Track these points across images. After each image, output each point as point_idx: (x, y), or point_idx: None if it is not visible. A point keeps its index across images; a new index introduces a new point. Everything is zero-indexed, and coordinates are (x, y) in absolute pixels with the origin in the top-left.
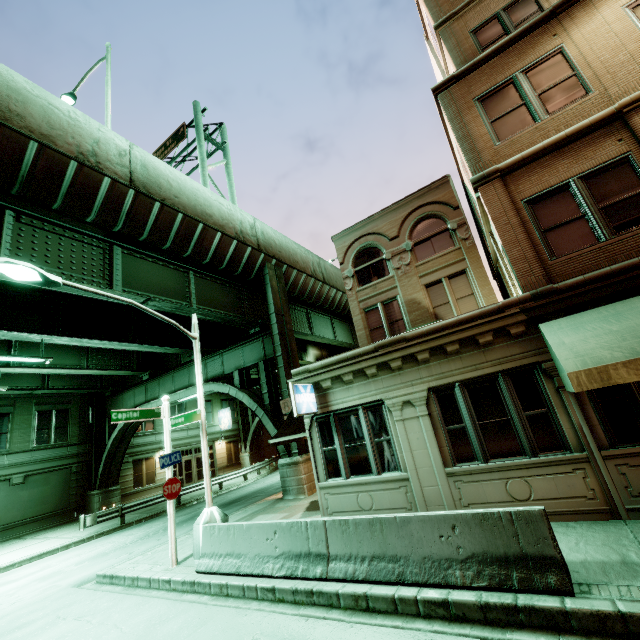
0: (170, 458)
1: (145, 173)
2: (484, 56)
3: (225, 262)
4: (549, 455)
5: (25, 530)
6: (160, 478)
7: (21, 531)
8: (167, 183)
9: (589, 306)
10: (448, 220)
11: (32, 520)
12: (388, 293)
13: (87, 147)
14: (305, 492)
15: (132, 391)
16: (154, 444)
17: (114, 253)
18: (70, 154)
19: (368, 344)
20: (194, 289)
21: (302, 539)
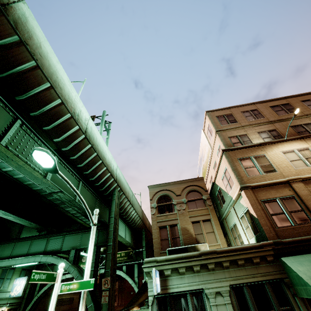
0: None
1: (90, 130)
2: (240, 147)
3: (100, 182)
4: None
5: None
6: None
7: None
8: (96, 138)
9: (297, 253)
10: (203, 195)
11: None
12: (173, 221)
13: (76, 111)
14: None
15: None
16: None
17: None
18: (70, 111)
19: (159, 248)
20: (79, 192)
21: None
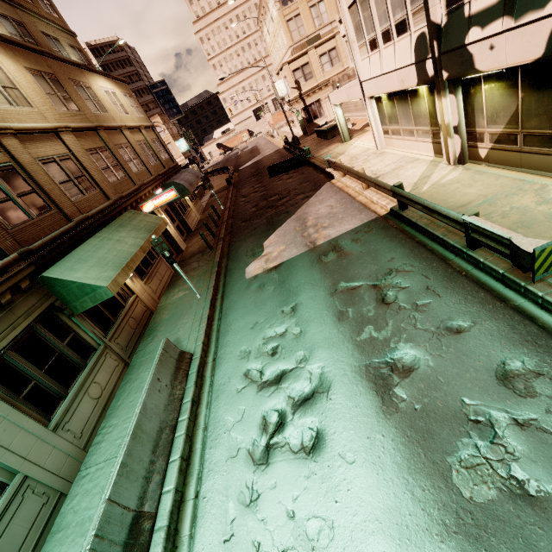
0: None
1: None
2: None
3: None
4: (91, 359)
5: None
6: None
7: None
8: None
9: (56, 259)
10: None
11: None
12: None
13: None
14: None
15: None
16: None
17: None
18: None
19: None
20: None
21: None
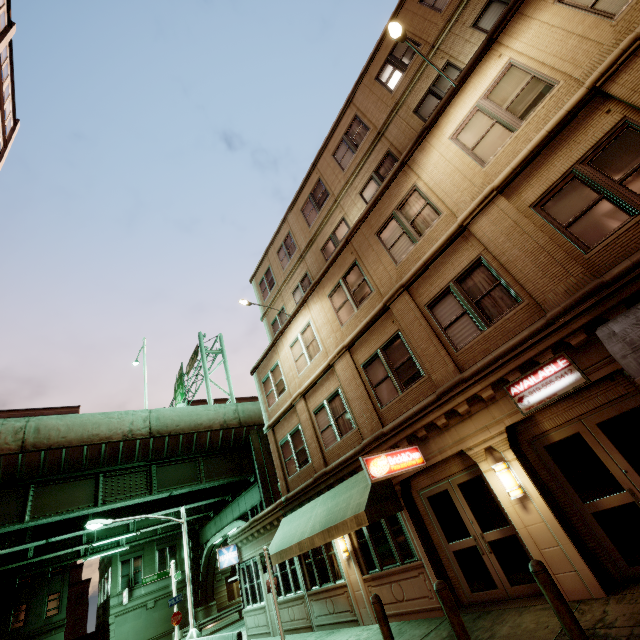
0: (175, 599)
1: (158, 423)
2: (260, 359)
3: (219, 444)
4: (298, 593)
5: None
6: None
7: None
8: (172, 420)
9: (295, 509)
10: None
11: (162, 635)
12: None
13: (127, 429)
14: None
15: (209, 525)
16: None
17: (152, 470)
18: (119, 439)
19: None
20: (203, 469)
21: None
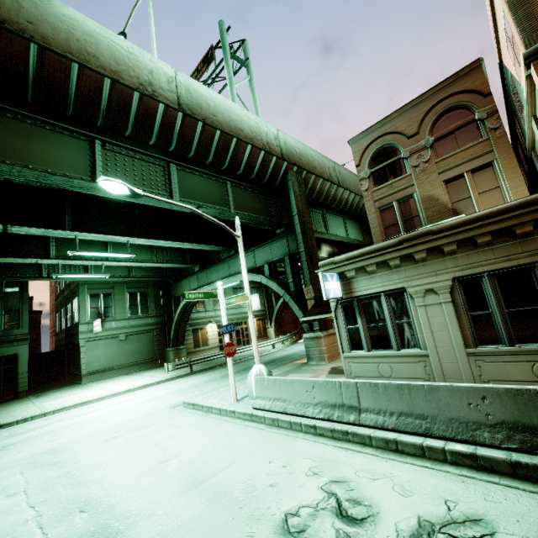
0: (227, 328)
1: (188, 96)
2: None
3: (255, 172)
4: None
5: (131, 370)
6: (211, 343)
7: (128, 370)
8: (206, 103)
9: None
10: (476, 110)
11: (134, 364)
12: (404, 191)
13: (144, 78)
14: (326, 360)
15: (188, 279)
16: (205, 318)
17: (171, 170)
18: (133, 86)
19: (382, 240)
20: (231, 197)
21: (336, 394)
